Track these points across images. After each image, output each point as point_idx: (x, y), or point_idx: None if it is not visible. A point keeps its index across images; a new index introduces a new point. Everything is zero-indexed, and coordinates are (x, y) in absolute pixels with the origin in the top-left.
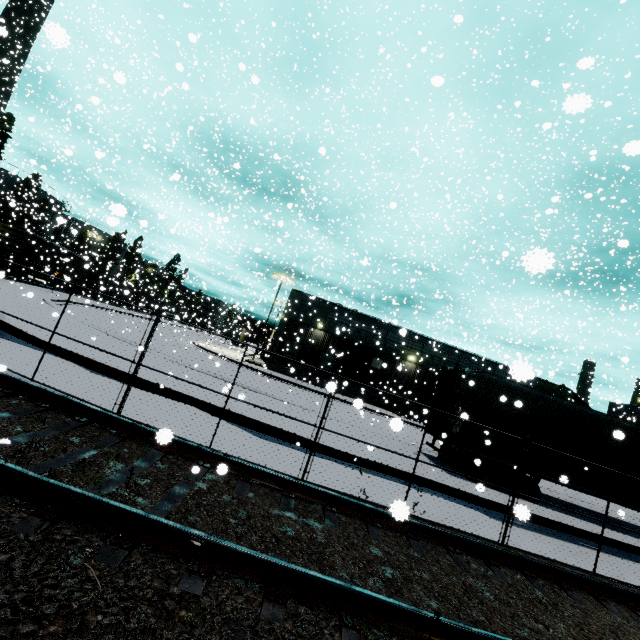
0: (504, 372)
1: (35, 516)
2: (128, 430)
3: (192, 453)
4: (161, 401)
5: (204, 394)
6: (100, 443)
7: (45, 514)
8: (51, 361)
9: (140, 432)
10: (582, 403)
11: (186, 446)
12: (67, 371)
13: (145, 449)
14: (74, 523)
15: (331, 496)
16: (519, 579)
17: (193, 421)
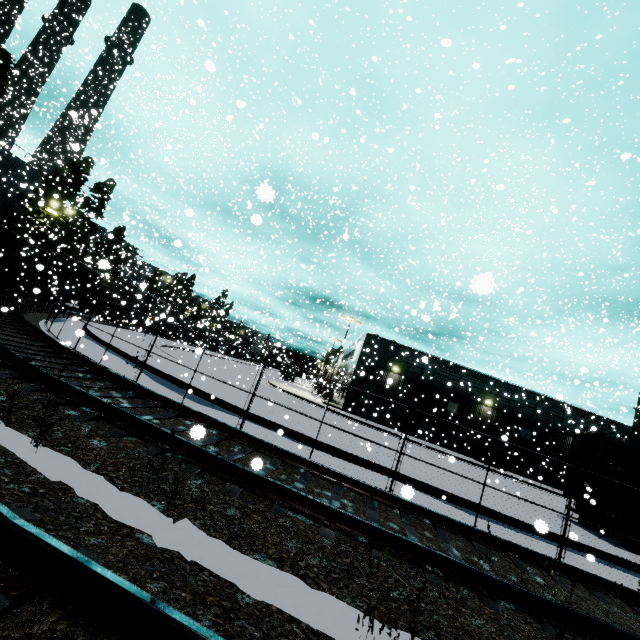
0: (586, 418)
1: (545, 622)
2: (439, 521)
3: (496, 544)
4: (372, 473)
5: (382, 461)
6: (441, 536)
7: (549, 620)
8: (273, 434)
9: (449, 523)
10: None
11: (490, 537)
12: (295, 445)
13: (463, 540)
14: (557, 626)
15: (623, 589)
16: None
17: (416, 496)
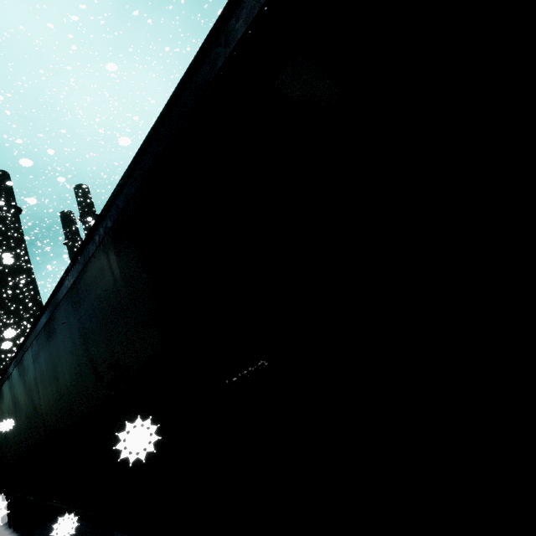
0: None
1: None
2: None
3: None
4: None
5: None
6: None
7: None
8: None
9: None
10: None
11: None
12: None
13: None
14: None
15: None
16: None
17: None
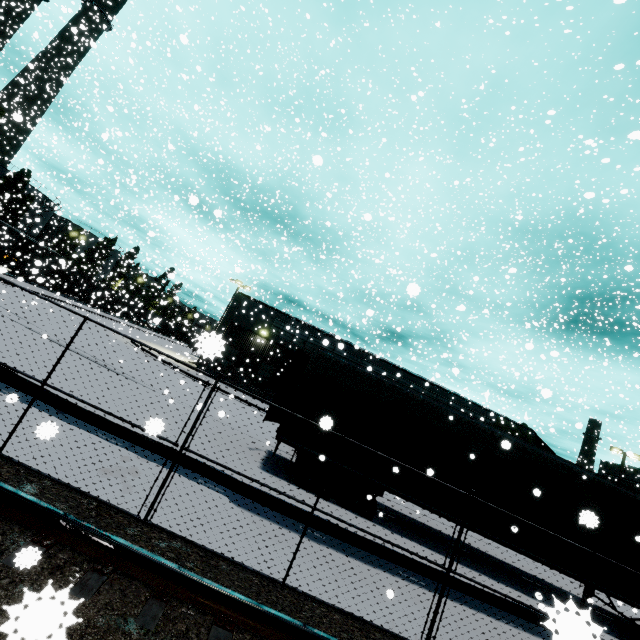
0: (459, 403)
1: None
2: None
3: None
4: None
5: None
6: None
7: None
8: None
9: None
10: (545, 447)
11: None
12: None
13: None
14: None
15: None
16: (3, 540)
17: None
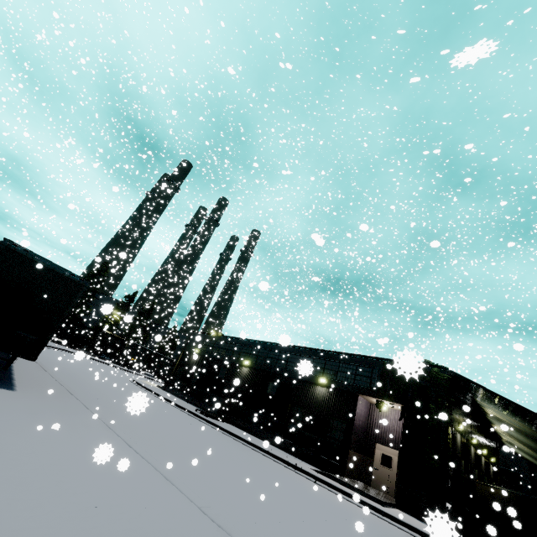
0: (335, 359)
1: None
2: None
3: None
4: None
5: None
6: None
7: None
8: None
9: None
10: (478, 388)
11: None
12: None
13: None
14: None
15: None
16: None
17: None
